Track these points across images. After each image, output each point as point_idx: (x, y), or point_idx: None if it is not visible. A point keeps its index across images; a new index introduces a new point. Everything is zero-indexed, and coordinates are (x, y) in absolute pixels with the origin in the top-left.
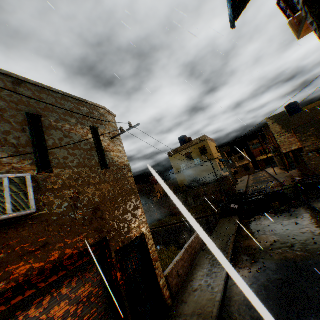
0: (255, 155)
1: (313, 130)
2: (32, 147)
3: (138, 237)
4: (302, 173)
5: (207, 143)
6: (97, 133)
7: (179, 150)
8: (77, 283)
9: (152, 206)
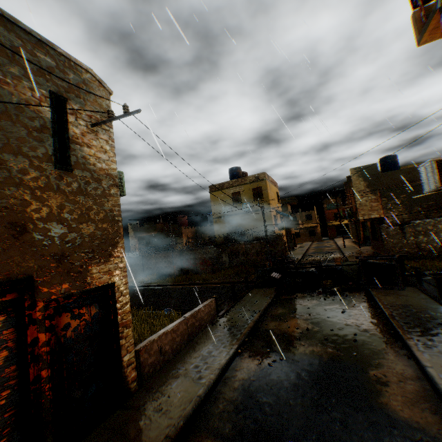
0: (327, 217)
1: (405, 198)
2: None
3: (101, 287)
4: (376, 252)
5: (266, 184)
6: (63, 107)
7: (226, 186)
8: None
9: (171, 255)
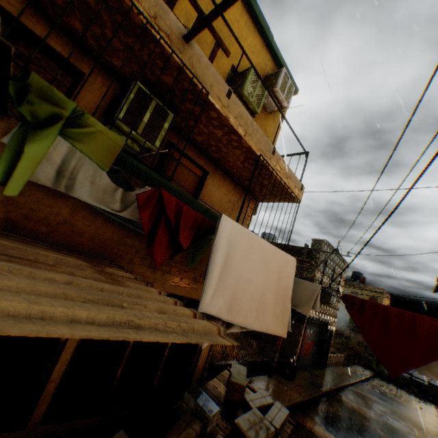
0: None
1: None
2: (330, 279)
3: (332, 330)
4: None
5: (381, 298)
6: (341, 276)
7: (348, 283)
8: (317, 328)
9: None
